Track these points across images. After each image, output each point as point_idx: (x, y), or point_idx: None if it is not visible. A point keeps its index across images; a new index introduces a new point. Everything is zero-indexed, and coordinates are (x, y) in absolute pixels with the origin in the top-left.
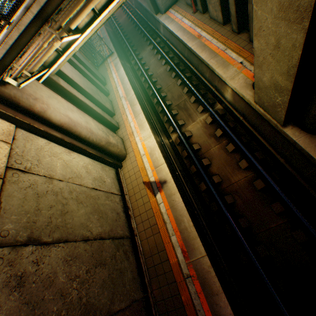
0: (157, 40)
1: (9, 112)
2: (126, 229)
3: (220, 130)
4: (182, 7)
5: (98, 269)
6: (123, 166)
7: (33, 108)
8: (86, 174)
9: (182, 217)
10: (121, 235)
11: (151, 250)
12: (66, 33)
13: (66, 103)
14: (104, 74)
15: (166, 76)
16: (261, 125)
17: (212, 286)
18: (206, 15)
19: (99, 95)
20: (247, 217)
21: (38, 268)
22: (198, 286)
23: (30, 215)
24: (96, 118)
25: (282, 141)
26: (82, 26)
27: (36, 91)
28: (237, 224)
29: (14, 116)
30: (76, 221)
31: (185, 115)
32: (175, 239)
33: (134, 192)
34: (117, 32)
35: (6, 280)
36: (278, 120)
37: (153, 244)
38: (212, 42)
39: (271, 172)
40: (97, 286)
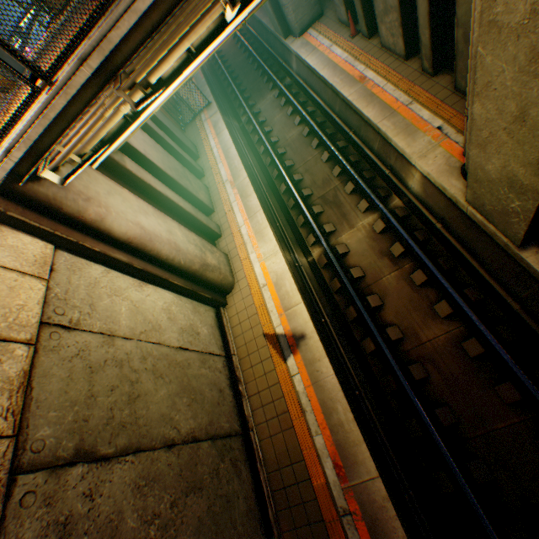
0: (286, 82)
1: (44, 225)
2: (235, 418)
3: (400, 244)
4: (332, 26)
5: (189, 499)
6: (229, 304)
7: (83, 216)
8: (168, 323)
9: (335, 403)
10: (227, 430)
11: (279, 458)
12: (143, 91)
13: (137, 201)
14: (195, 140)
15: (302, 145)
16: (477, 240)
17: (390, 535)
18: (373, 40)
19: (189, 178)
20: (451, 406)
21: (93, 506)
22: (365, 533)
23: (78, 408)
24: (183, 221)
25: (517, 272)
26: (167, 74)
27: (89, 185)
28: (433, 419)
29: (53, 230)
30: (153, 411)
31: (336, 215)
32: (321, 442)
33: (247, 352)
34: (217, 66)
35: (40, 533)
36: (511, 237)
37: (282, 448)
38: (386, 90)
39: (495, 325)
40: (189, 531)
